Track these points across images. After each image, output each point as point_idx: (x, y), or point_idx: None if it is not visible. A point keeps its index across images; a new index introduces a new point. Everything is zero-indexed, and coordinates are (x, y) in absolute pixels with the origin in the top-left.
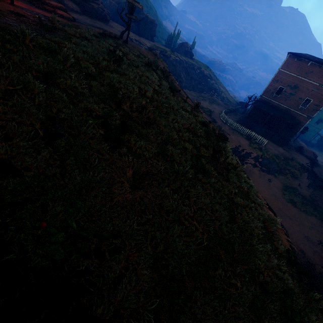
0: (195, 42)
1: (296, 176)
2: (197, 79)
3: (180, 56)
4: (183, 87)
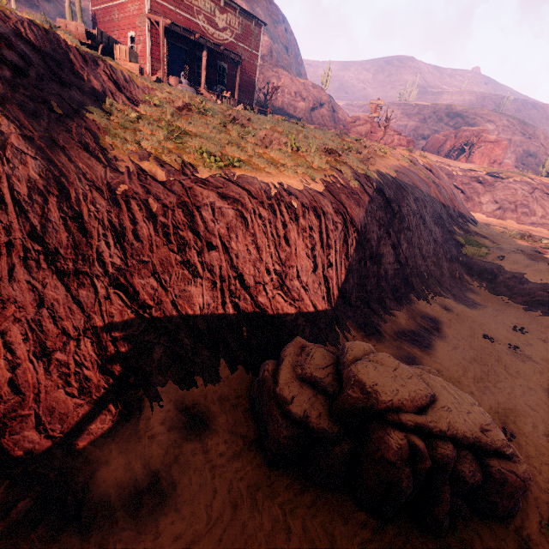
0: None
1: None
2: None
3: (548, 179)
4: (532, 222)
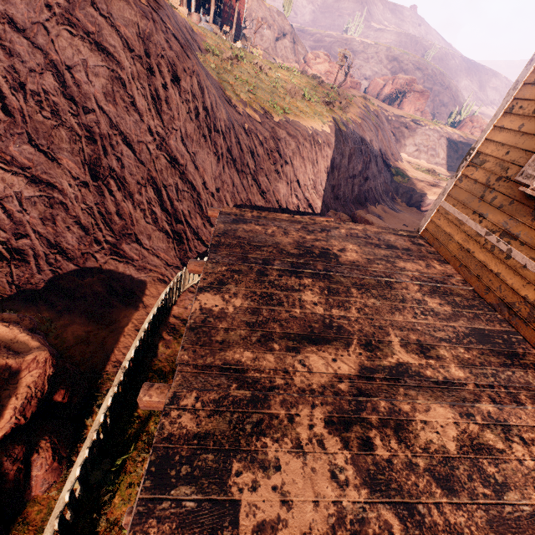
0: None
1: None
2: None
3: (451, 129)
4: (436, 163)
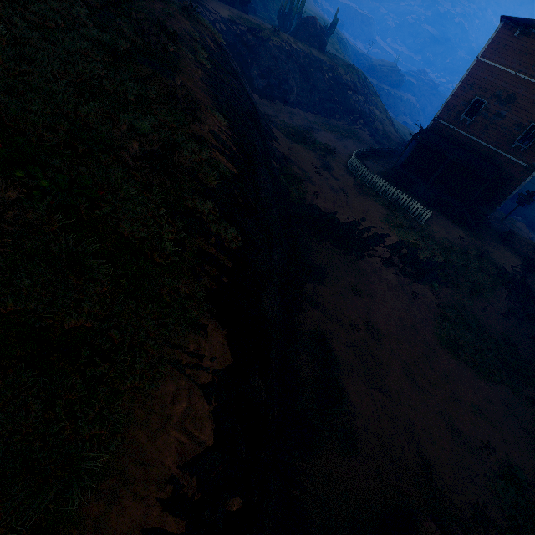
0: (337, 19)
1: (481, 292)
2: (324, 91)
3: (294, 42)
4: (292, 103)
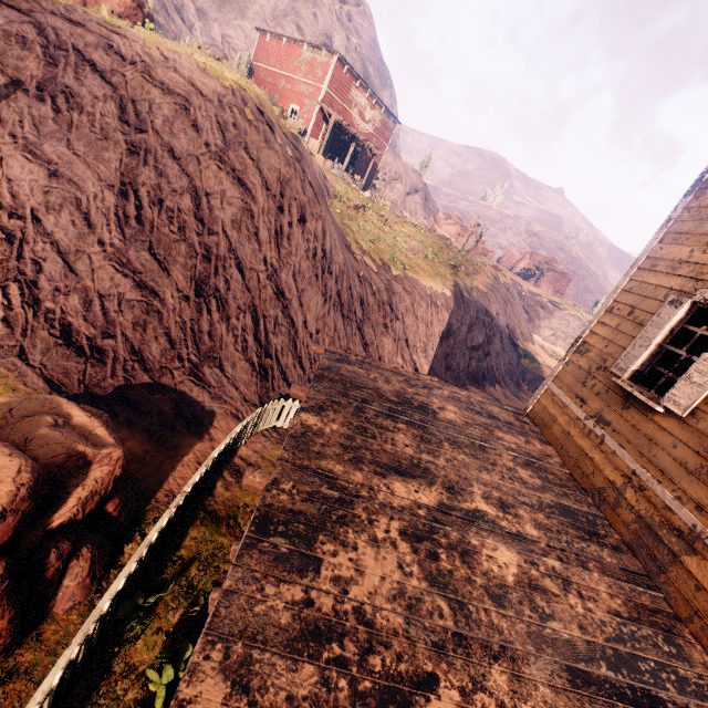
0: None
1: None
2: None
3: None
4: None
